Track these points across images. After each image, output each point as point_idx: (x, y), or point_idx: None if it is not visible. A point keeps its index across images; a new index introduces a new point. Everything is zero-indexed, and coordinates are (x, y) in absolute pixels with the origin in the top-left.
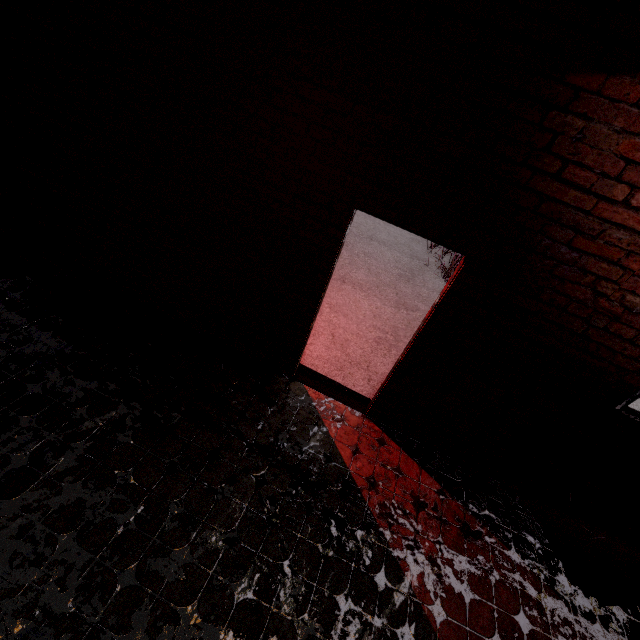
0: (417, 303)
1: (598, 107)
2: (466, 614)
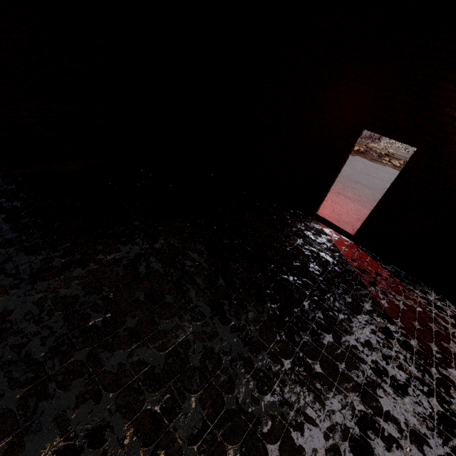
0: None
1: None
2: (399, 310)
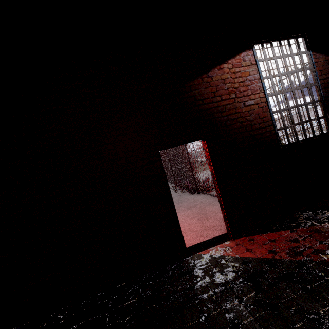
0: (194, 203)
1: (197, 87)
2: None
